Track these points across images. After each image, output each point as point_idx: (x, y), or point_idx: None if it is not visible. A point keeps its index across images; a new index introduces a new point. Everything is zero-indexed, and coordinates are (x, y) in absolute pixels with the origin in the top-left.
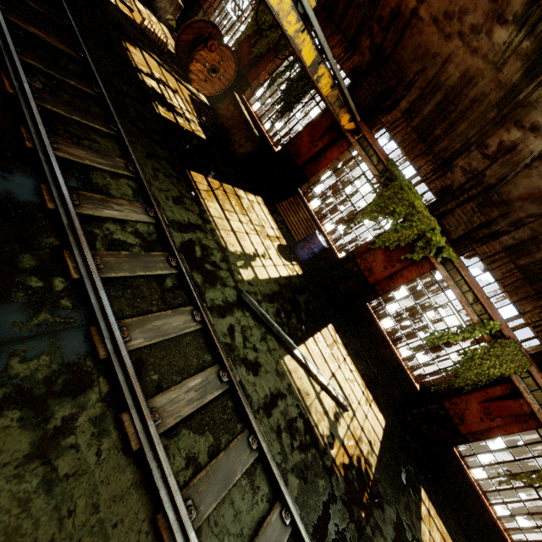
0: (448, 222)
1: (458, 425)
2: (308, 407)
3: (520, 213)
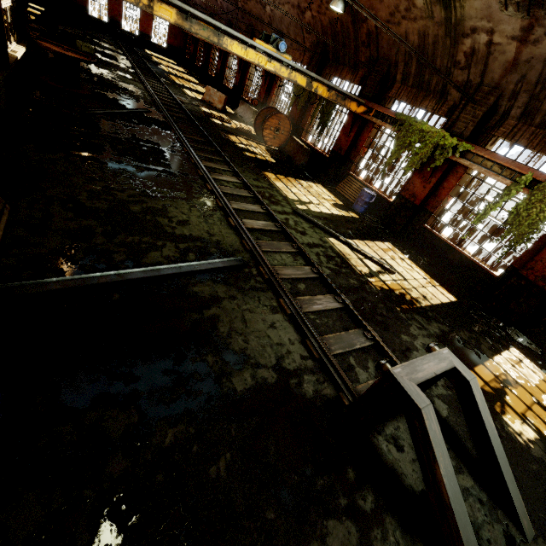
0: (457, 127)
1: (544, 287)
2: (348, 258)
3: (510, 87)
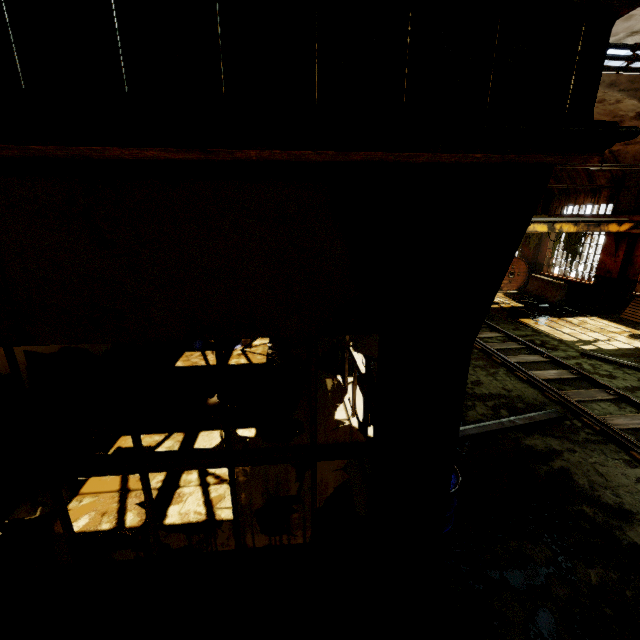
0: None
1: None
2: None
3: None
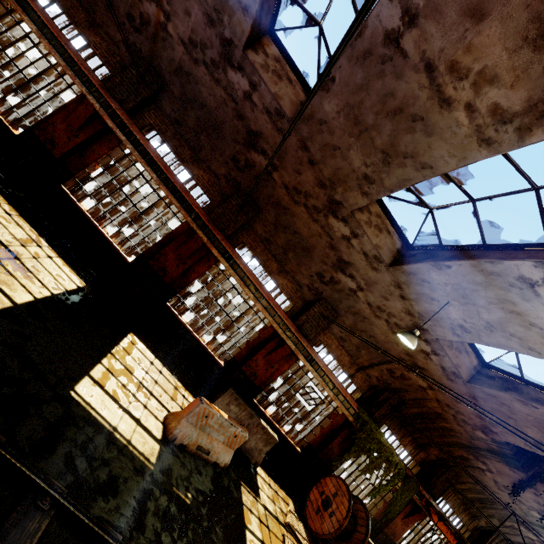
0: None
1: None
2: None
3: None
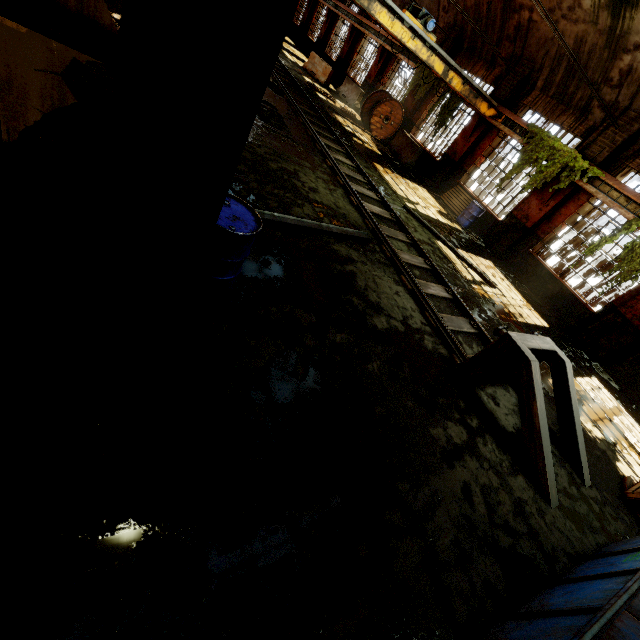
0: (591, 150)
1: (639, 327)
2: (454, 263)
3: None
